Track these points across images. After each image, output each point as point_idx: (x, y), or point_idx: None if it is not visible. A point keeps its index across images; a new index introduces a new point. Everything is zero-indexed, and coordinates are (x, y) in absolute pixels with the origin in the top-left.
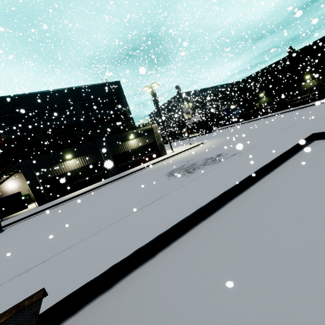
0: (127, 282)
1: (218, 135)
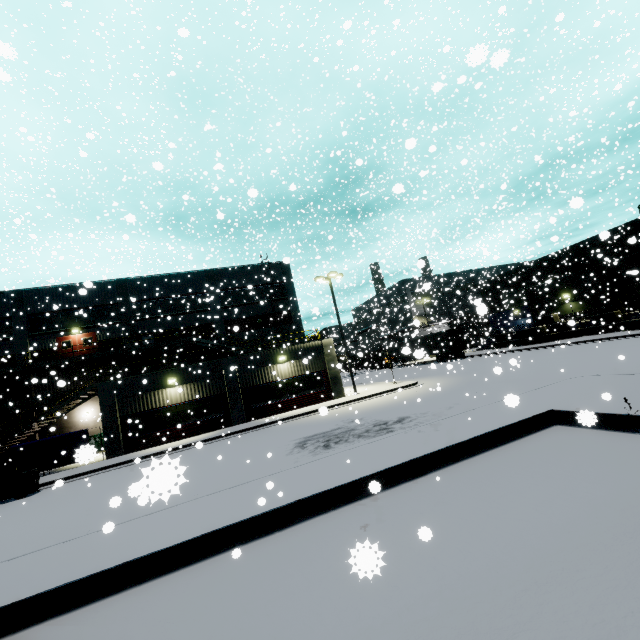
0: (81, 611)
1: (456, 371)
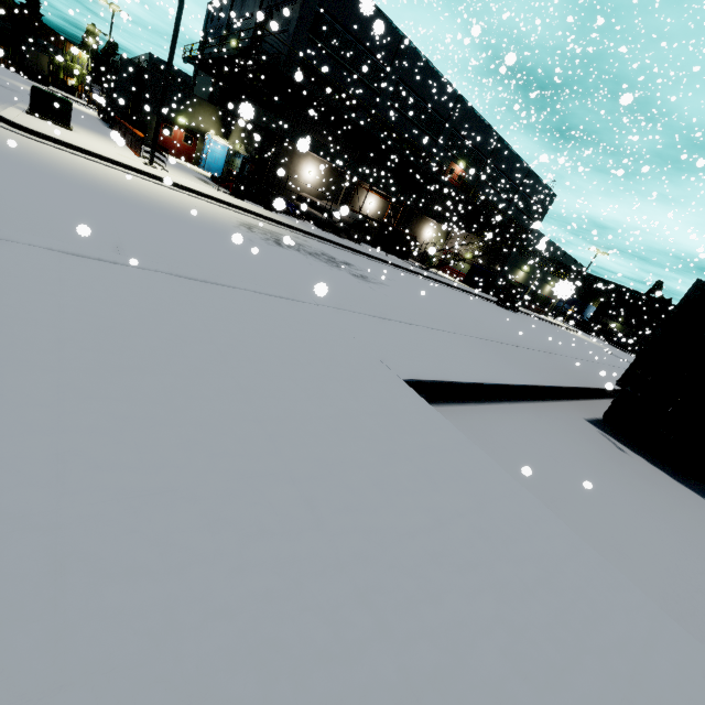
0: None
1: None
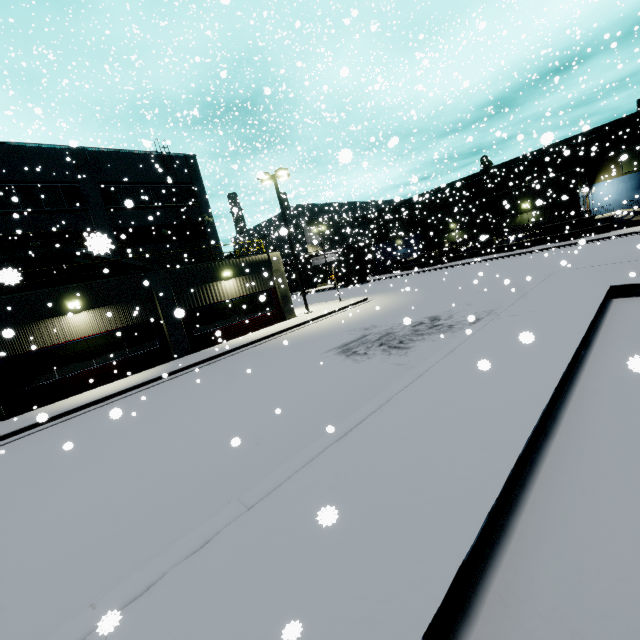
0: (496, 613)
1: (387, 288)
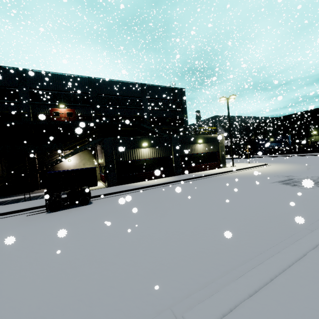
0: None
1: (274, 161)
